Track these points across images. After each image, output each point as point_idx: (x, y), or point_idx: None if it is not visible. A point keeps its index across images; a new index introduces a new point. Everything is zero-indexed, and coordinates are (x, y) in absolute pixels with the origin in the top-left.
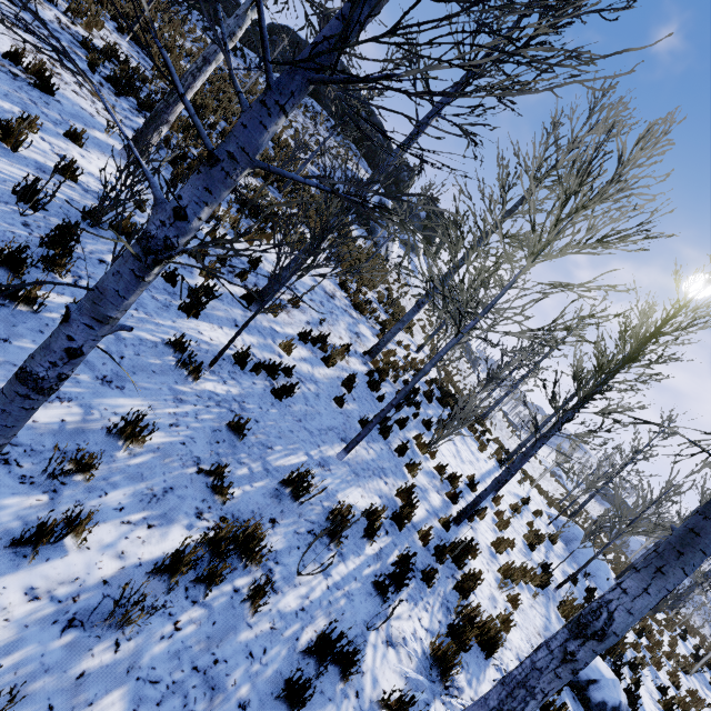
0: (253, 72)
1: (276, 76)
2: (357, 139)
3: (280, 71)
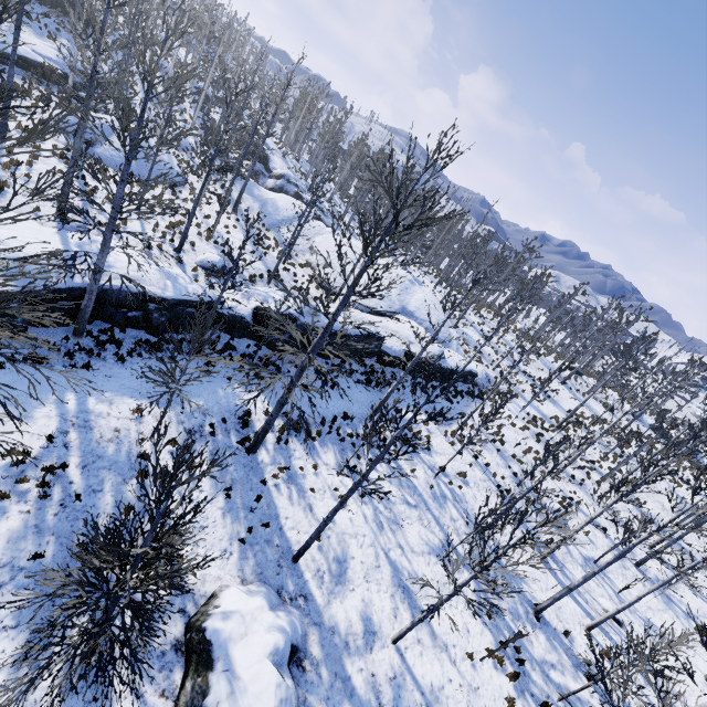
0: None
1: None
2: None
3: None
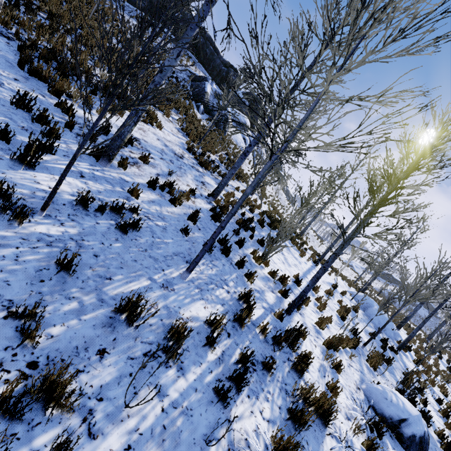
0: (108, 1)
1: (127, 5)
2: (194, 50)
3: (131, 2)
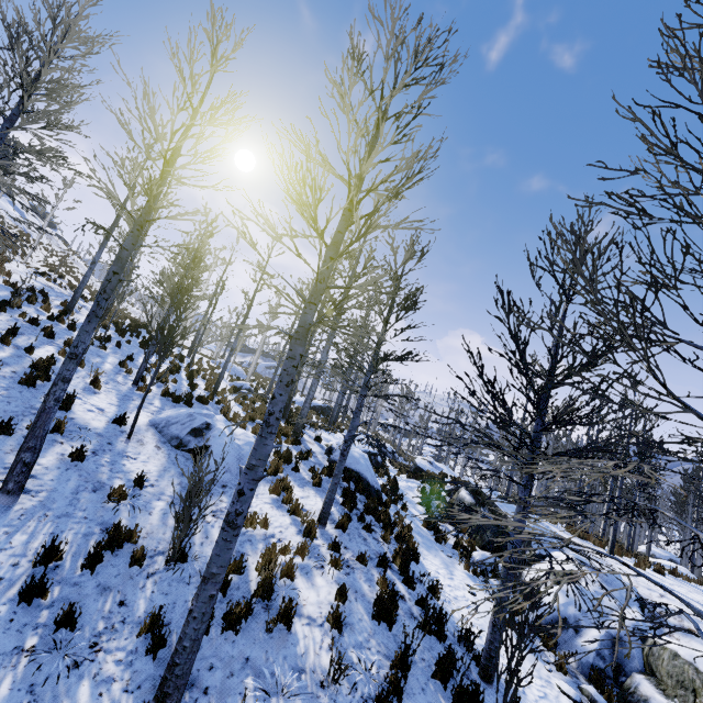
0: None
1: None
2: None
3: None
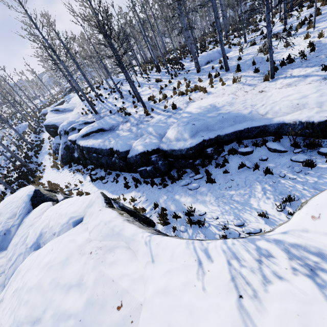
0: None
1: None
2: None
3: None
